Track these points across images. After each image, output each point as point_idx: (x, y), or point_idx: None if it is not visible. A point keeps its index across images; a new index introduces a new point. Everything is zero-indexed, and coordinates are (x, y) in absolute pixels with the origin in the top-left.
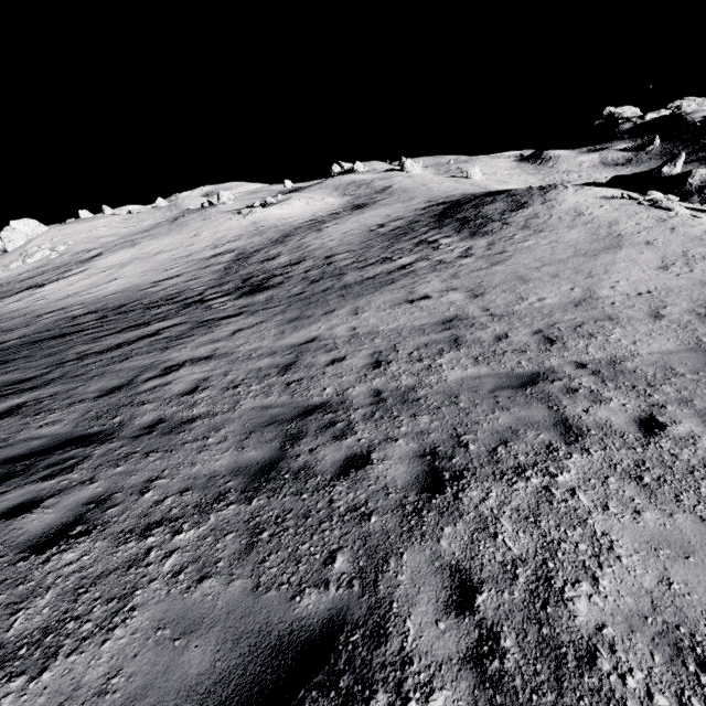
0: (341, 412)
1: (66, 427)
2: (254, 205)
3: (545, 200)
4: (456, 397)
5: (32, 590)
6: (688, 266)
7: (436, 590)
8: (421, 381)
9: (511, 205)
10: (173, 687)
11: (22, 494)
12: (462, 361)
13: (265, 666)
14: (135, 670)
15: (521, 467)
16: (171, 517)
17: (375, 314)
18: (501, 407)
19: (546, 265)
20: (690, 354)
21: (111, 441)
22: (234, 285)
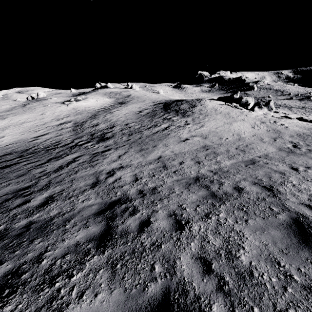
0: (208, 177)
1: (98, 200)
2: (71, 100)
3: (201, 104)
4: (238, 169)
5: (202, 237)
6: (259, 127)
7: (303, 207)
8: (220, 166)
9: (190, 105)
10: (280, 238)
11: (134, 220)
12: (225, 159)
13: (292, 229)
14: (265, 239)
15: (282, 182)
16: (208, 212)
17: (175, 146)
18: (255, 170)
19: (218, 127)
20: (281, 152)
21: (134, 200)
22: (87, 137)
